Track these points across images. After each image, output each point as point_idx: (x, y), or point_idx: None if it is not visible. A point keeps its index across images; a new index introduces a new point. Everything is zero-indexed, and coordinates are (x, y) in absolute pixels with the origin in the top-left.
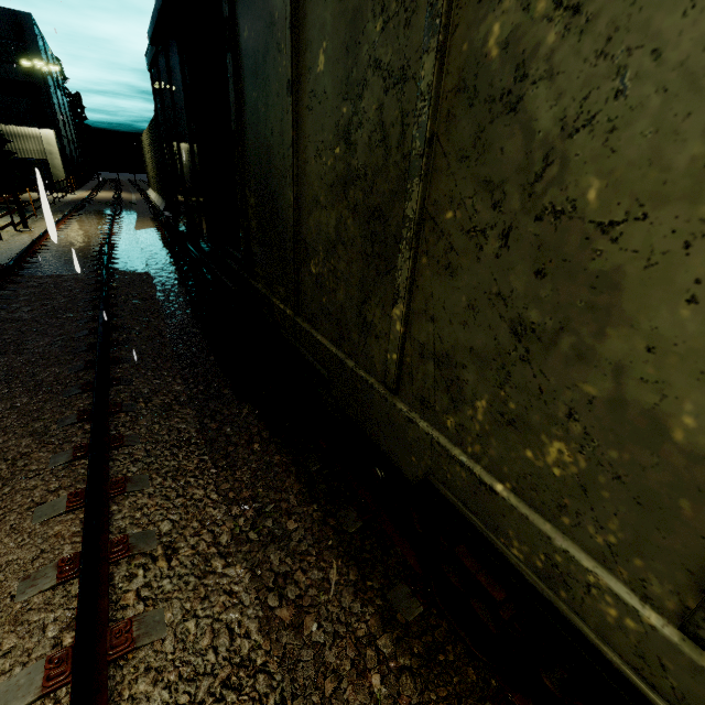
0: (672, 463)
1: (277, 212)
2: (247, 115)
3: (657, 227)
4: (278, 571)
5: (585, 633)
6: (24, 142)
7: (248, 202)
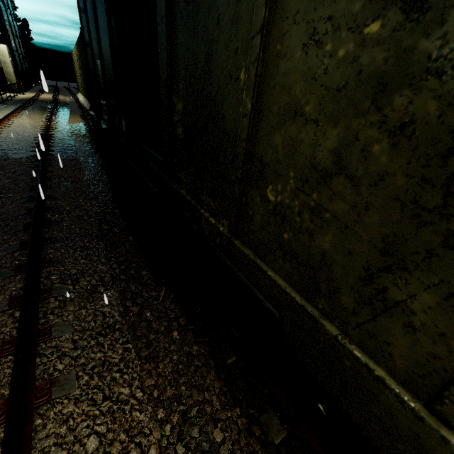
0: None
1: (215, 120)
2: (179, 6)
3: None
4: None
5: None
6: None
7: (174, 107)
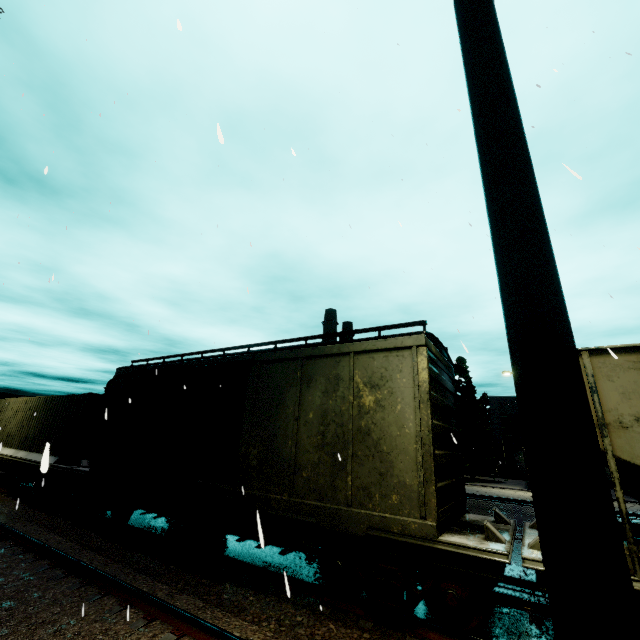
0: (409, 488)
1: (278, 455)
2: (259, 420)
3: (394, 453)
4: (306, 635)
5: (413, 542)
6: None
7: (251, 452)
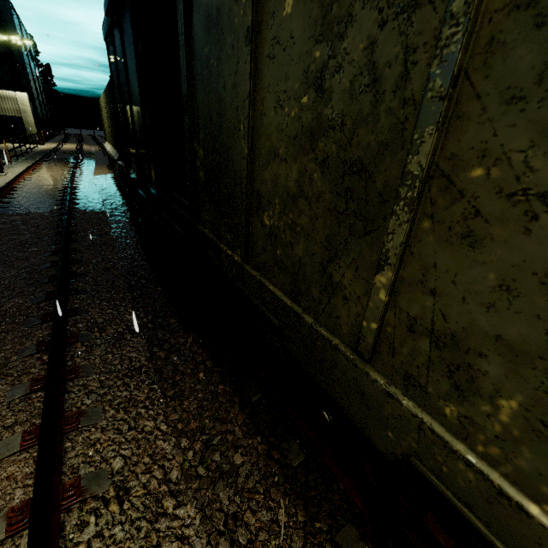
0: None
1: (227, 163)
2: (197, 70)
3: None
4: (227, 511)
5: None
6: (2, 102)
7: (196, 153)
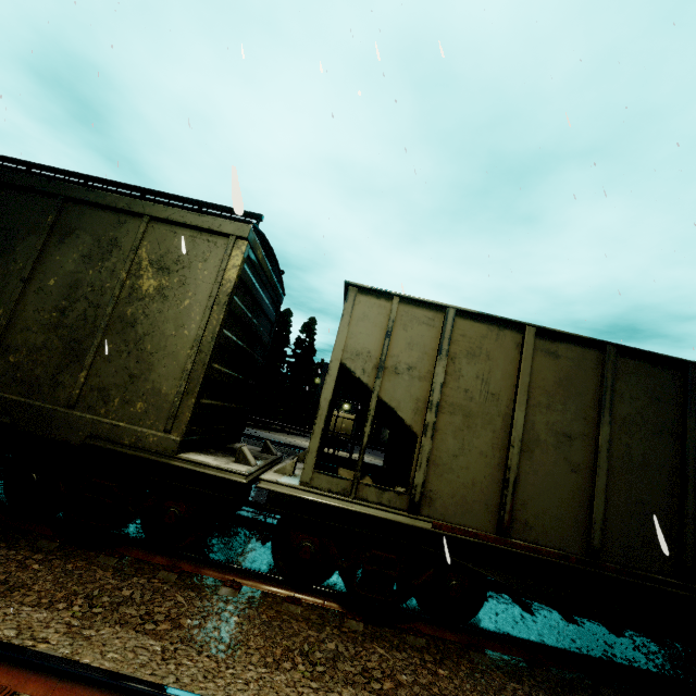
0: (163, 397)
1: None
2: None
3: (160, 354)
4: None
5: (146, 456)
6: None
7: None
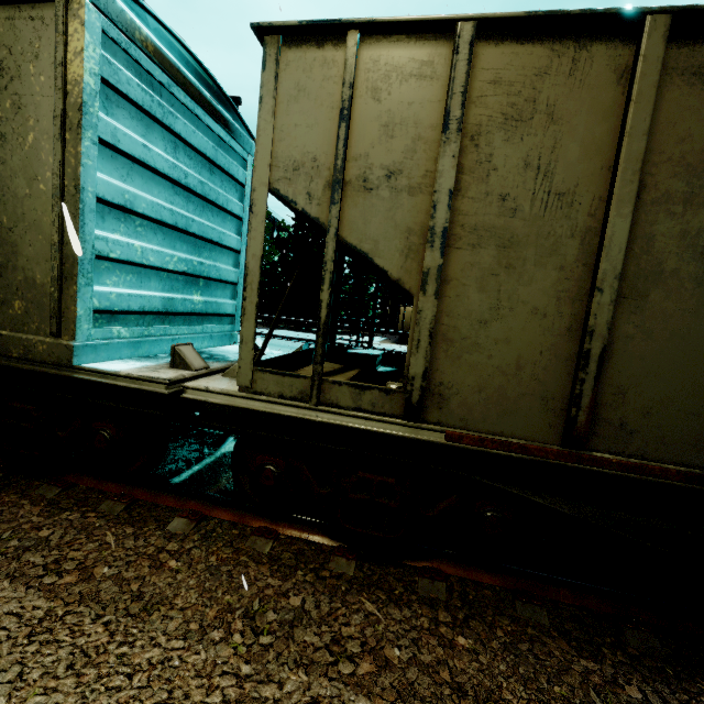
0: (40, 290)
1: None
2: None
3: (20, 229)
4: None
5: (45, 371)
6: None
7: None
